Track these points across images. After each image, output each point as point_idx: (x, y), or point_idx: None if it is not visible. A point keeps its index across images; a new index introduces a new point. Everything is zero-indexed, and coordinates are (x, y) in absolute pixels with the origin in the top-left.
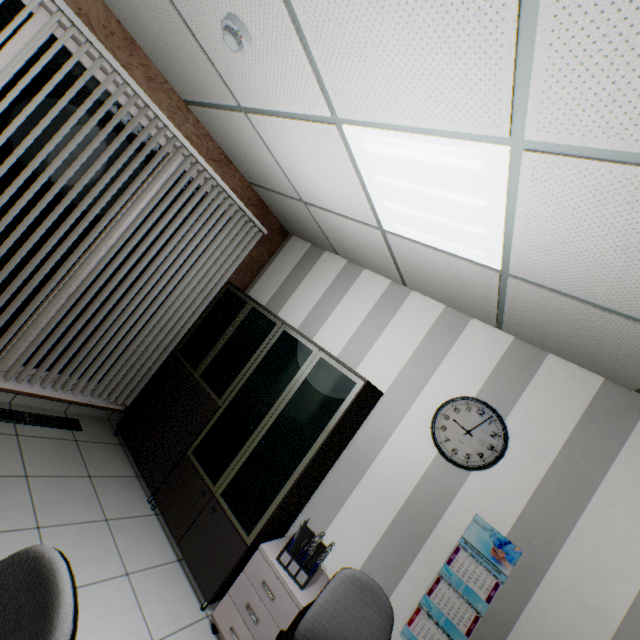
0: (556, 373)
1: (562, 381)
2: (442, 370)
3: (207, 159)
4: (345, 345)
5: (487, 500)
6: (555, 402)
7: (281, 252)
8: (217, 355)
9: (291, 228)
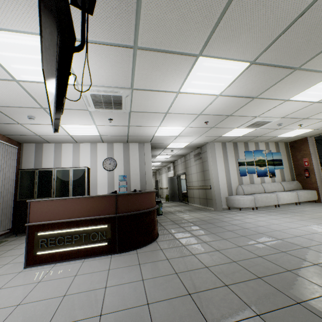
0: (116, 146)
1: (118, 146)
2: (98, 156)
3: None
4: (72, 164)
5: (119, 172)
6: (119, 150)
7: (24, 151)
8: (38, 189)
9: (24, 142)
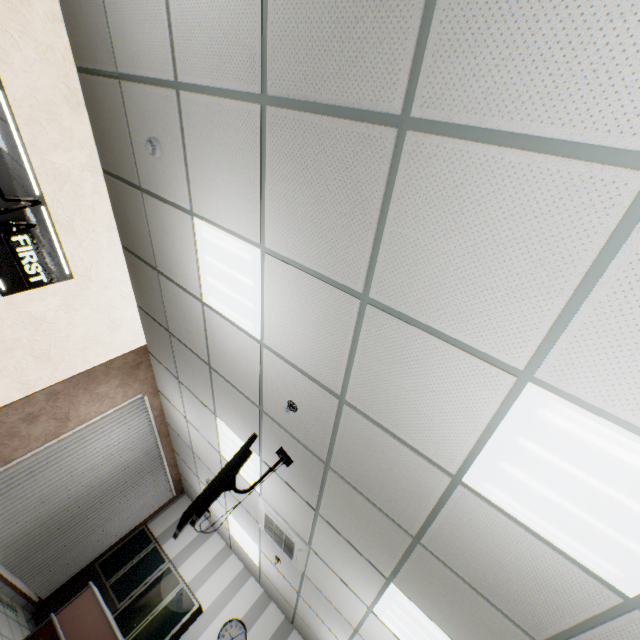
0: (272, 611)
1: (273, 615)
2: (233, 602)
3: (169, 465)
4: (193, 577)
5: None
6: (268, 625)
7: (176, 502)
8: (125, 572)
9: (188, 493)
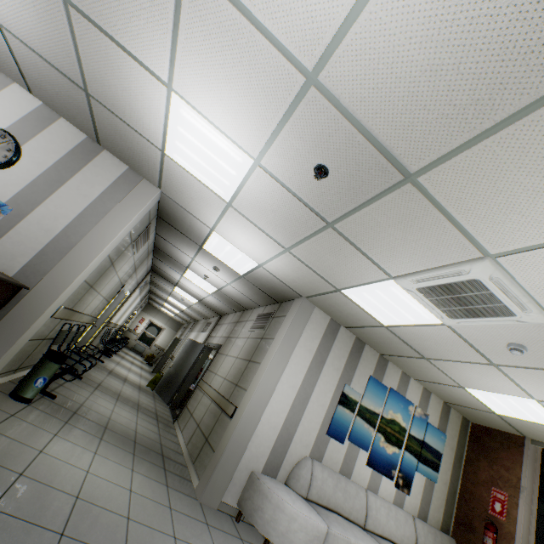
0: (63, 129)
1: (65, 133)
2: None
3: None
4: None
5: None
6: (58, 142)
7: None
8: None
9: None
